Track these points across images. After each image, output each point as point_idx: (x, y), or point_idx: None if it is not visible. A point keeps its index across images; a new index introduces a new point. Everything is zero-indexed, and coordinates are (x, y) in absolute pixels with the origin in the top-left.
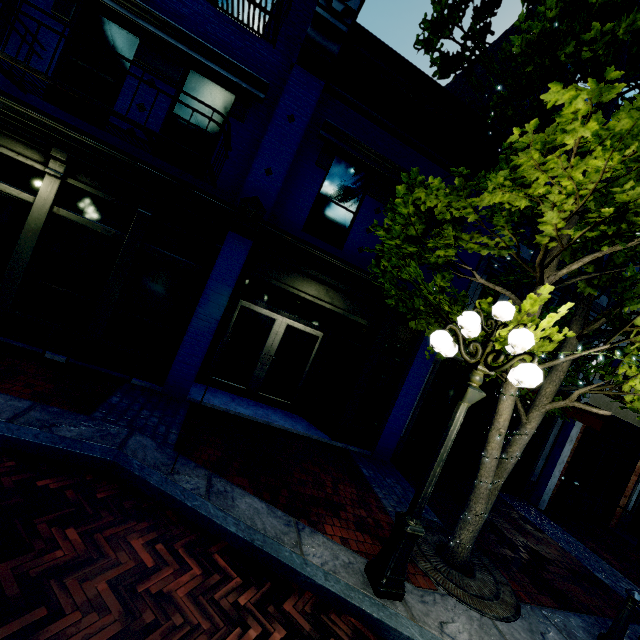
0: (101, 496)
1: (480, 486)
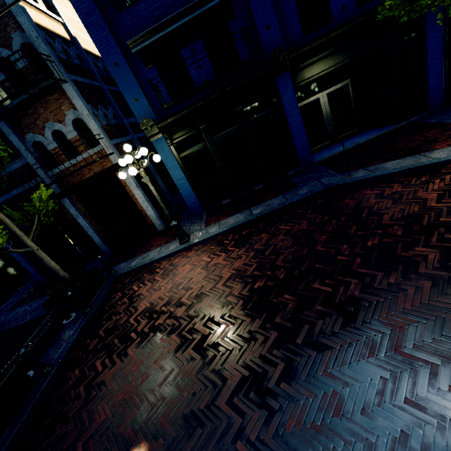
0: (338, 194)
1: None
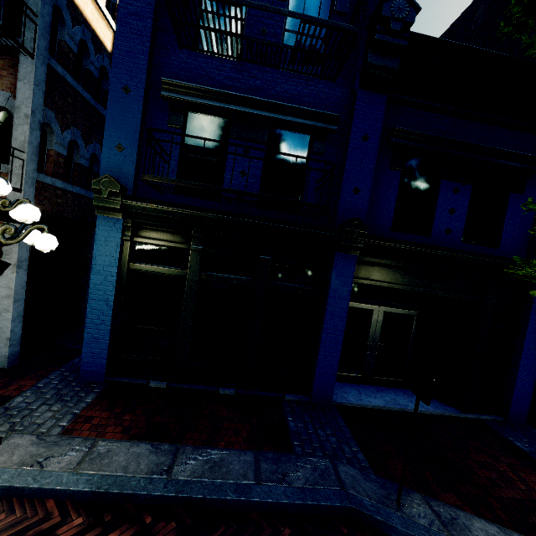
0: None
1: None
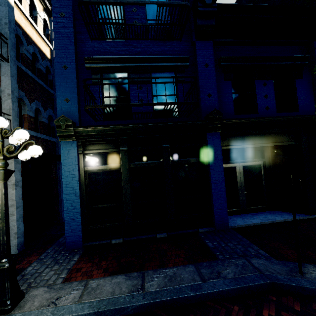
0: (298, 308)
1: None
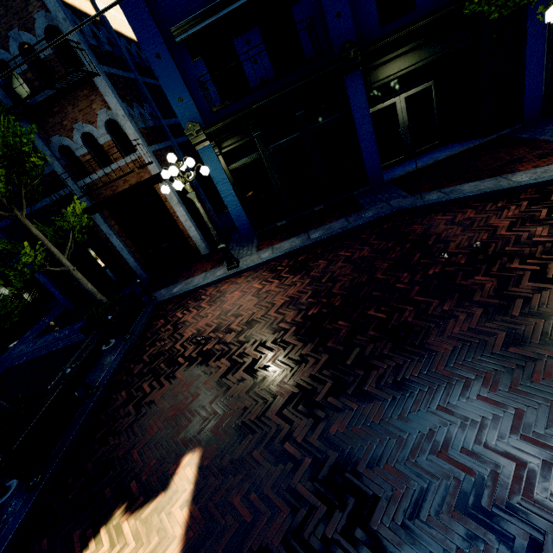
0: (407, 219)
1: None
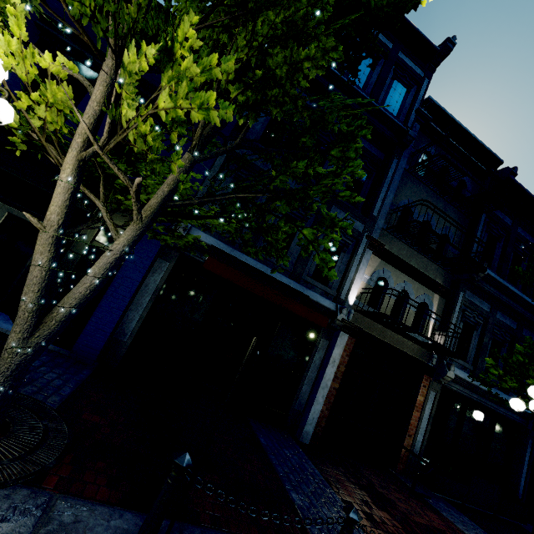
0: None
1: (19, 308)
